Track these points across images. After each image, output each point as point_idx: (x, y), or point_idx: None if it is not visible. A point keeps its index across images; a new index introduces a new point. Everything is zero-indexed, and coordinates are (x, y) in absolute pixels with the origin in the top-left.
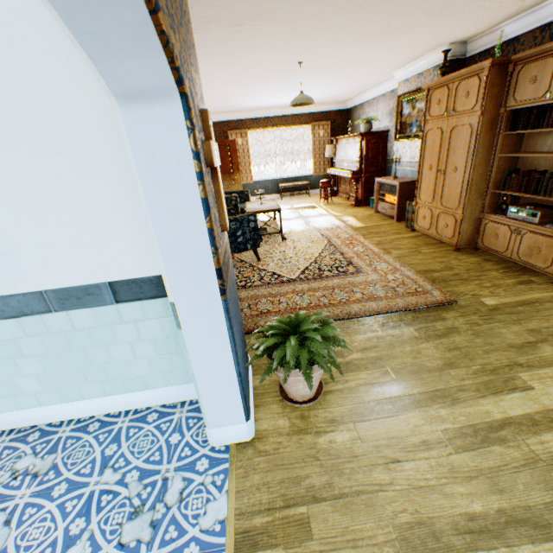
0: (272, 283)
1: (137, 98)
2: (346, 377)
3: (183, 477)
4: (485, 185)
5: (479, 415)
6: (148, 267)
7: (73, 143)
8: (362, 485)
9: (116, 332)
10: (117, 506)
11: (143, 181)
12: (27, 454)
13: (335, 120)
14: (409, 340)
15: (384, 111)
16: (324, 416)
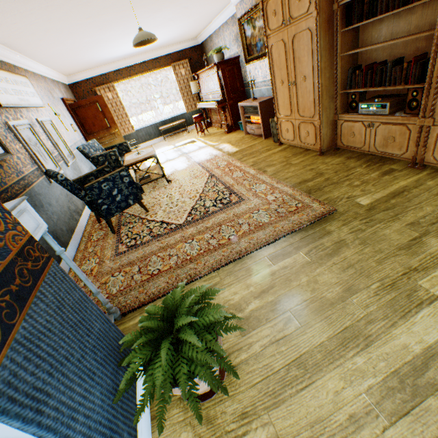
0: (162, 235)
1: None
2: (249, 339)
3: None
4: (333, 87)
5: (397, 353)
6: None
7: None
8: None
9: None
10: None
11: None
12: None
13: (192, 57)
14: (303, 269)
15: (231, 38)
16: (233, 410)
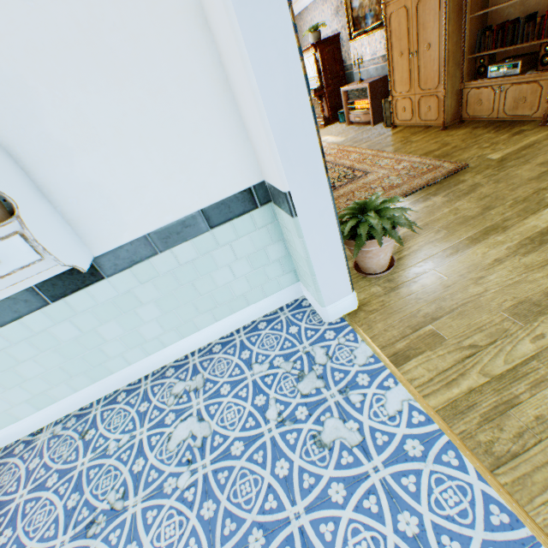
0: None
1: None
2: (407, 245)
3: (320, 346)
4: (460, 53)
5: (528, 230)
6: (232, 185)
7: (145, 68)
8: (464, 299)
9: (215, 258)
10: (282, 380)
11: (255, 68)
12: (176, 383)
13: None
14: (443, 205)
15: (329, 13)
16: (406, 274)
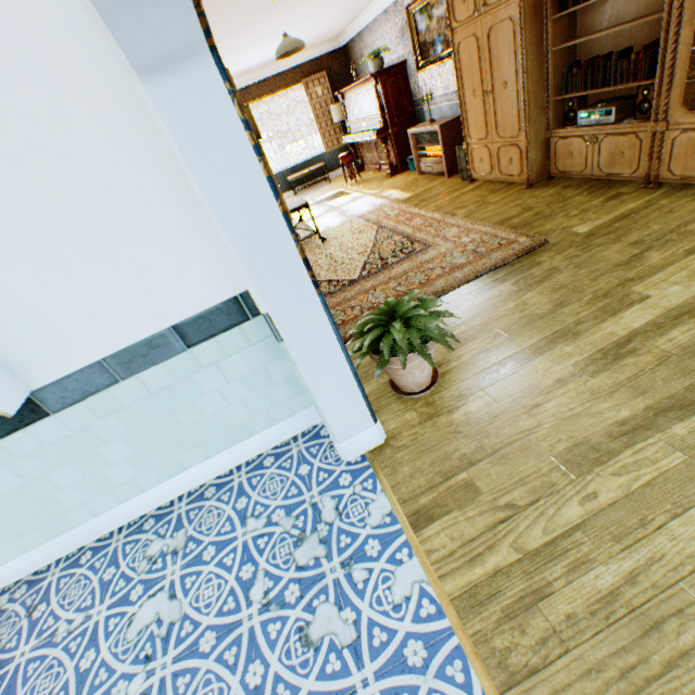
0: (333, 292)
1: (162, 69)
2: (458, 353)
3: (331, 496)
4: (544, 94)
5: (603, 339)
6: (211, 294)
7: (75, 164)
8: (512, 436)
9: (198, 382)
10: (278, 543)
11: (196, 174)
12: (153, 541)
13: (331, 67)
14: (510, 297)
15: (393, 35)
16: (450, 395)
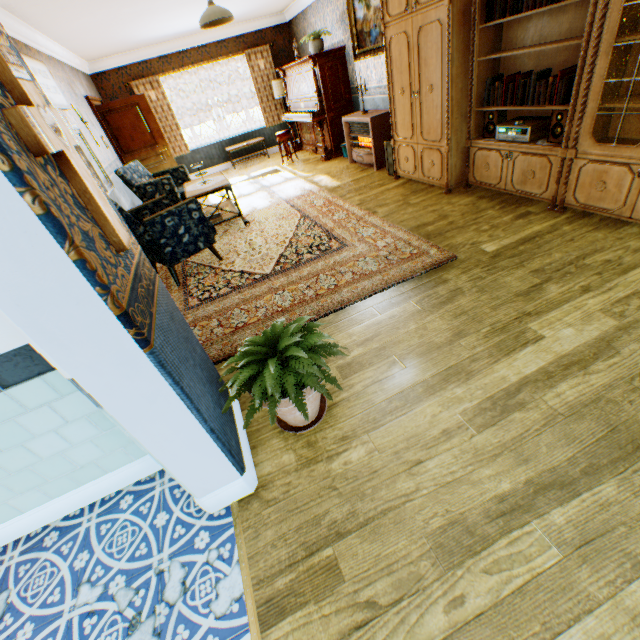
0: (243, 286)
1: None
2: (351, 381)
3: (182, 563)
4: (467, 103)
5: (495, 383)
6: None
7: None
8: (387, 502)
9: (25, 424)
10: (107, 627)
11: None
12: None
13: (275, 42)
14: (412, 317)
15: (335, 19)
16: (333, 435)
